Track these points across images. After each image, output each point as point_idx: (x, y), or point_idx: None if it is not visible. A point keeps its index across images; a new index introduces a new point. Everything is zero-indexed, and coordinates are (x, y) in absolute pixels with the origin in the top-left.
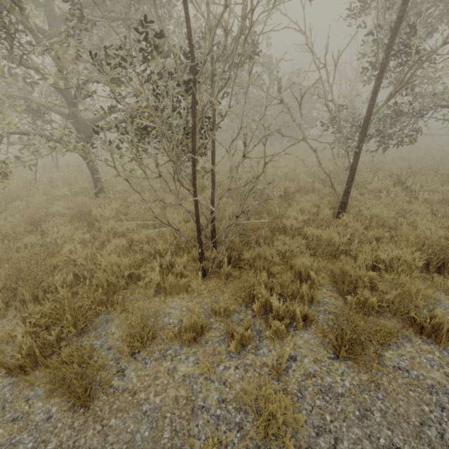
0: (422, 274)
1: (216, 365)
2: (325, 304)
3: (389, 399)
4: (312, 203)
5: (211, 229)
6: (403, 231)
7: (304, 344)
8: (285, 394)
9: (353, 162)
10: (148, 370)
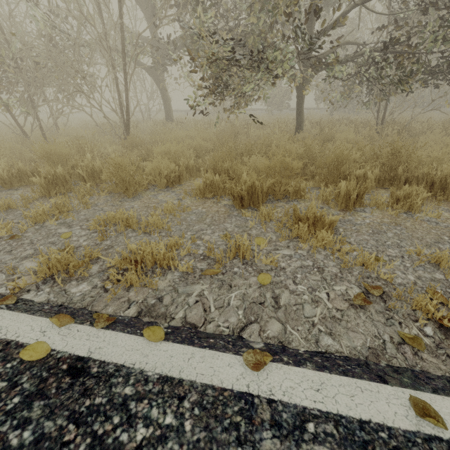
0: None
1: None
2: None
3: None
4: None
5: None
6: None
7: None
8: None
9: None
10: None
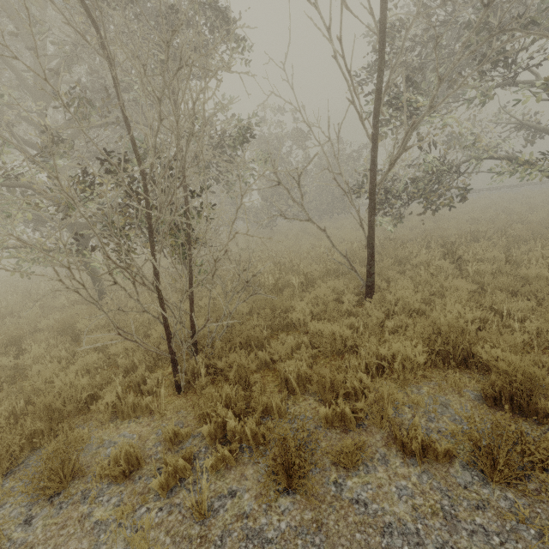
0: (424, 372)
1: (138, 507)
2: (302, 420)
3: (326, 545)
4: (336, 289)
5: (190, 334)
6: (432, 315)
7: (253, 475)
8: (202, 542)
9: (369, 238)
10: (59, 517)
